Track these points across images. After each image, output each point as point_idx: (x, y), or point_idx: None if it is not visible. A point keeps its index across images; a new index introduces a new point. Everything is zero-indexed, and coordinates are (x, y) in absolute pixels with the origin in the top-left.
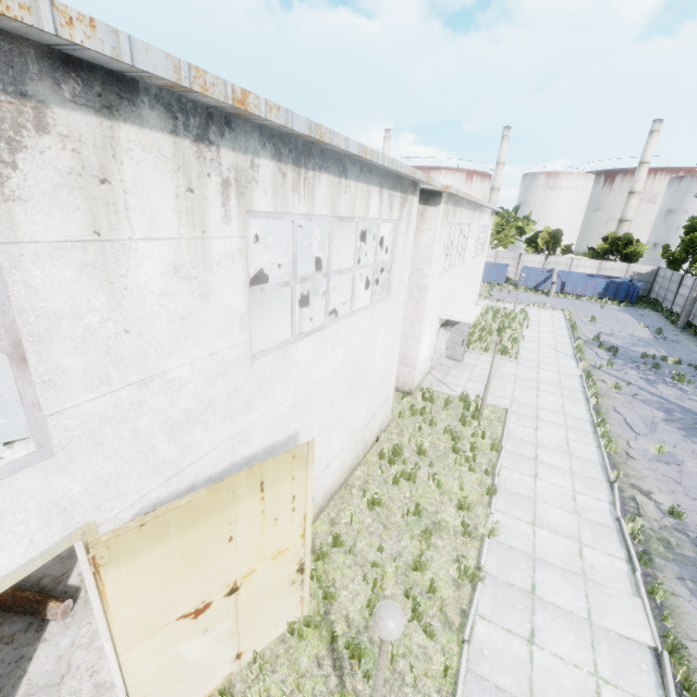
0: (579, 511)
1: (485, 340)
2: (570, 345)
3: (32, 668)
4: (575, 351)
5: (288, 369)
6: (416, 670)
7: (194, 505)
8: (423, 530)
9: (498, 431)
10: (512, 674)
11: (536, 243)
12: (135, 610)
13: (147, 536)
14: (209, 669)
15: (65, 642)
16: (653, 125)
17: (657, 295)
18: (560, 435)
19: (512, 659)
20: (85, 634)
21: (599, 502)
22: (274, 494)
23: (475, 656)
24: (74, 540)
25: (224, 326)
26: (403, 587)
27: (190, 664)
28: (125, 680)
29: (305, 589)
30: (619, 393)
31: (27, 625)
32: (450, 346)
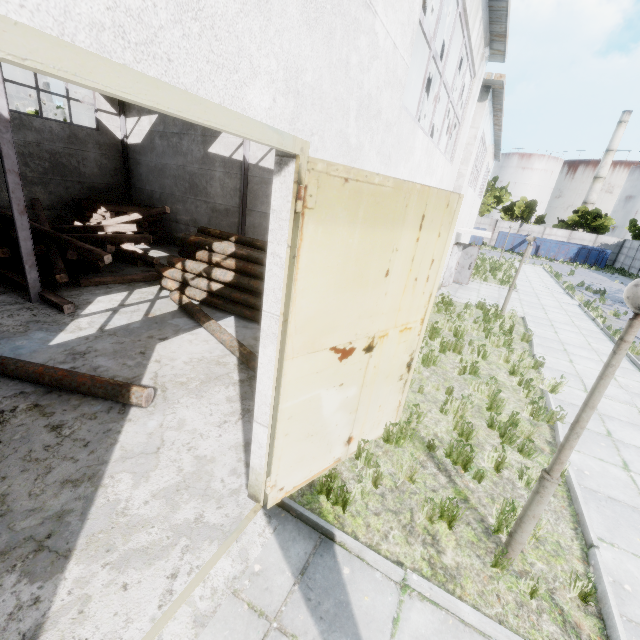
0: (624, 387)
1: (483, 273)
2: (559, 287)
3: (122, 439)
4: (566, 289)
5: (409, 152)
6: (531, 472)
7: (381, 195)
8: (491, 377)
9: (521, 330)
10: (620, 490)
11: (512, 211)
12: (310, 304)
13: (344, 202)
14: (329, 440)
15: (152, 423)
16: (623, 116)
17: (622, 264)
18: (579, 338)
19: (615, 479)
20: (172, 420)
21: (639, 384)
22: (424, 244)
23: (577, 474)
24: (295, 149)
25: (406, 20)
26: (482, 420)
27: (321, 421)
28: (280, 399)
29: (404, 395)
30: (619, 319)
31: (108, 408)
32: (456, 270)
